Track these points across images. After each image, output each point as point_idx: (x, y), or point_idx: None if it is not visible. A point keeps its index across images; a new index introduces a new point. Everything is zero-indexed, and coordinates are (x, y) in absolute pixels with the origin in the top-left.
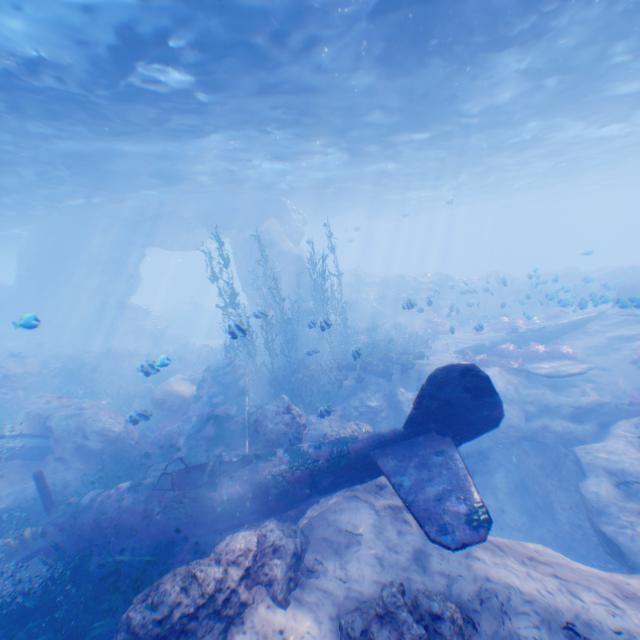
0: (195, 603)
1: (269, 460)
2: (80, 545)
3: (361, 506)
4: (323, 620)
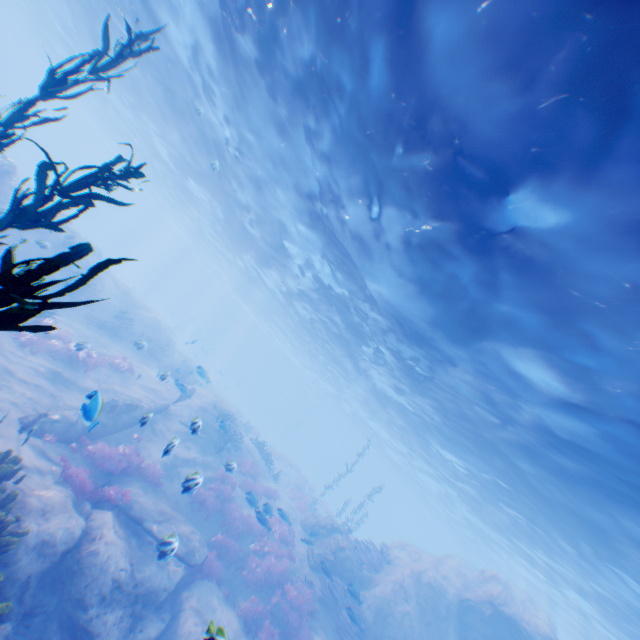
0: None
1: None
2: None
3: None
4: None
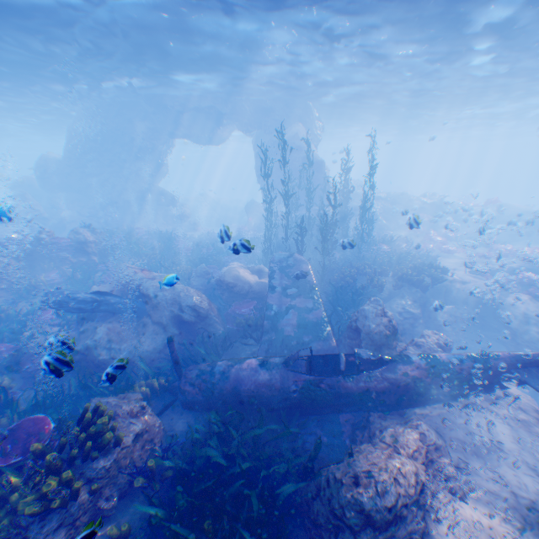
0: (408, 494)
1: (405, 363)
2: (216, 405)
3: (489, 416)
4: (515, 524)
